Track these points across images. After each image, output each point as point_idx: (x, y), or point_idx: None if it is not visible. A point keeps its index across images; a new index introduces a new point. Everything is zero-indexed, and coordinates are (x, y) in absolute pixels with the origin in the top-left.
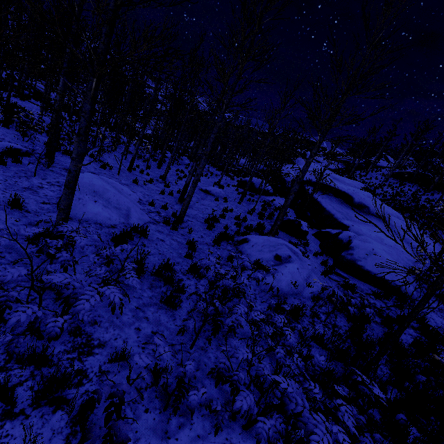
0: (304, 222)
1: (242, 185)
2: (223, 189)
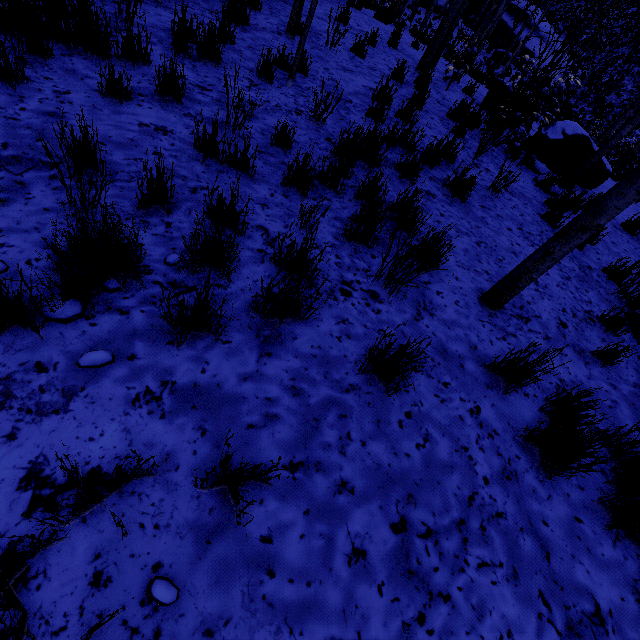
0: (511, 53)
1: (423, 3)
2: (420, 15)
